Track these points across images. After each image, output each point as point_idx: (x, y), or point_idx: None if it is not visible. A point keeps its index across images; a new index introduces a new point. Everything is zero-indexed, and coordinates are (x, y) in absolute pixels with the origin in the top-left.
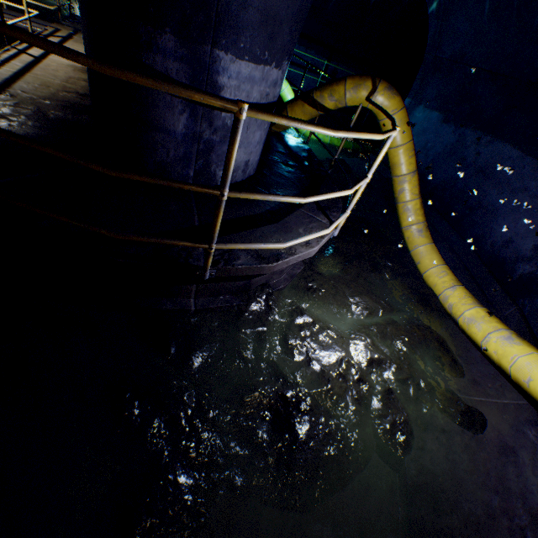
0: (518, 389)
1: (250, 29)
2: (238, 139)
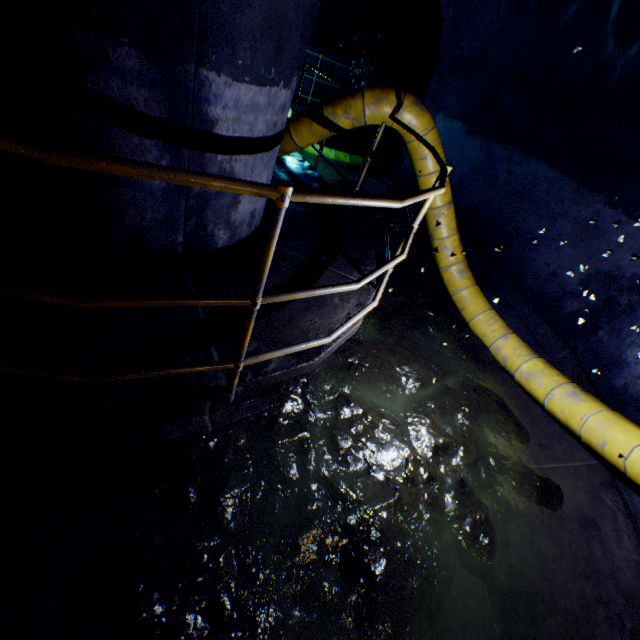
0: (585, 447)
1: (251, 38)
2: (277, 232)
